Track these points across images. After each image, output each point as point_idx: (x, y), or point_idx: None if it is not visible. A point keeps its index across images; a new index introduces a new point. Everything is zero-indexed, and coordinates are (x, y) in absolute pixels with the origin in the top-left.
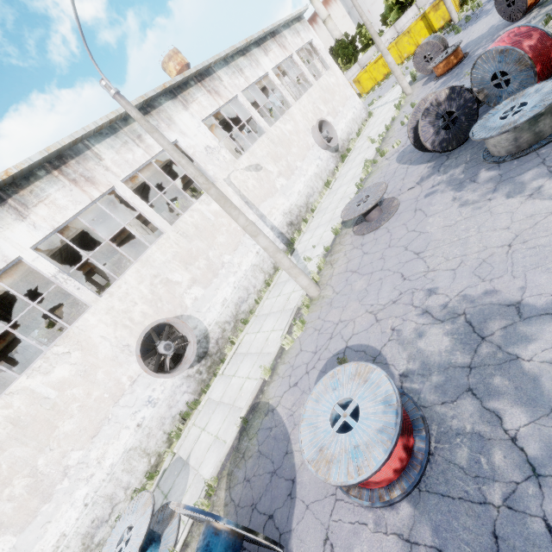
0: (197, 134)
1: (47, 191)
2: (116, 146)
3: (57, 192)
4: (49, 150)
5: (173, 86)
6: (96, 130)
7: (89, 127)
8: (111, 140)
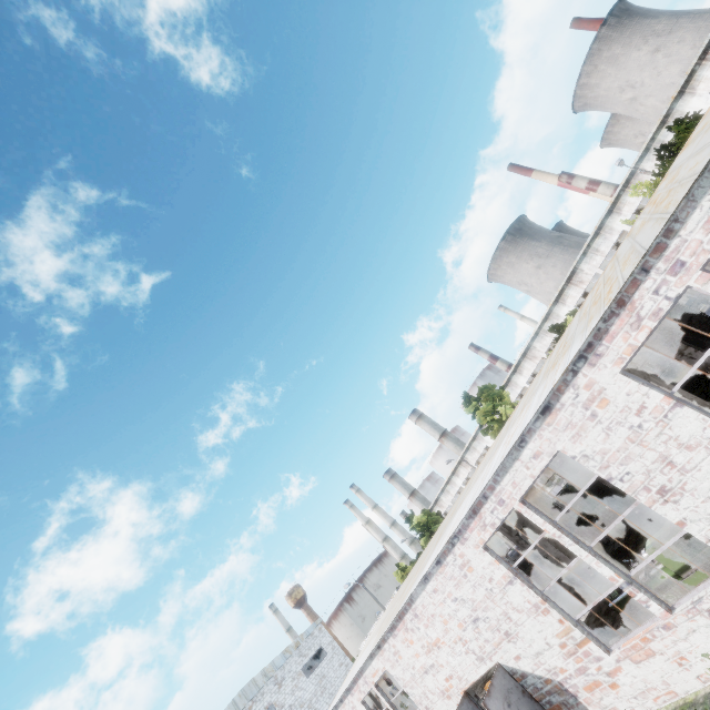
0: (705, 109)
1: (625, 199)
2: (650, 158)
3: (629, 198)
4: (622, 184)
5: (680, 88)
6: (638, 158)
7: (635, 161)
8: (647, 156)
